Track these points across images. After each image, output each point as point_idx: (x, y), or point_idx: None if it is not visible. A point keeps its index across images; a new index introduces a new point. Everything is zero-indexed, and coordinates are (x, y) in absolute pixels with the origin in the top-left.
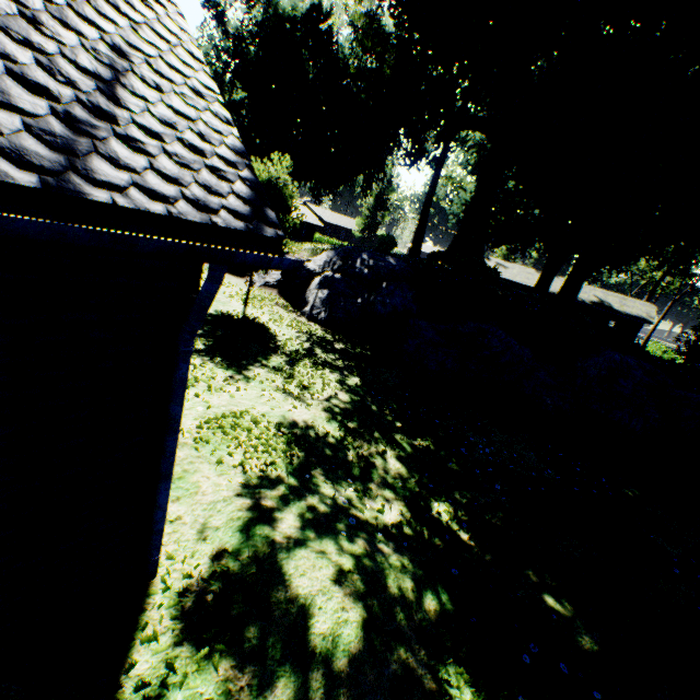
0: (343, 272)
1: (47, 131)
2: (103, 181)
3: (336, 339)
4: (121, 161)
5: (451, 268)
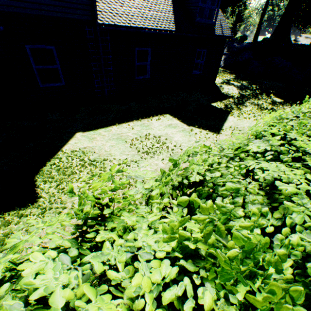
0: (228, 51)
1: (221, 31)
2: (224, 34)
3: (227, 70)
4: (224, 32)
5: (268, 42)
